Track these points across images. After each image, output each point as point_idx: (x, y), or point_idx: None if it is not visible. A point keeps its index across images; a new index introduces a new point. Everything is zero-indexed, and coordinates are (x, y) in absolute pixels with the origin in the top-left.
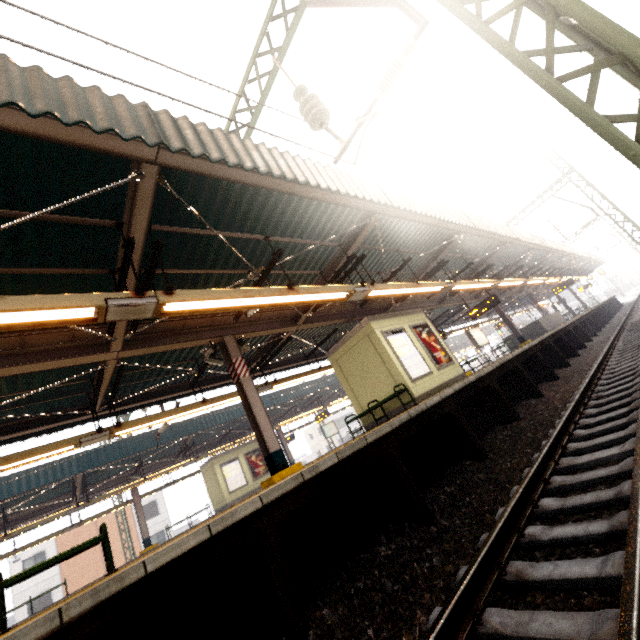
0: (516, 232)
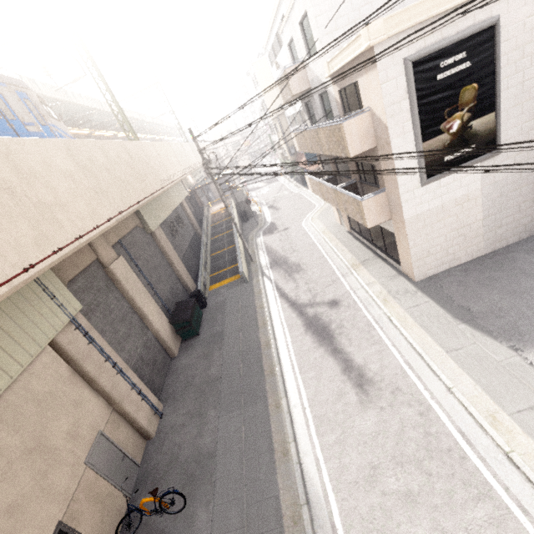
0: (126, 111)
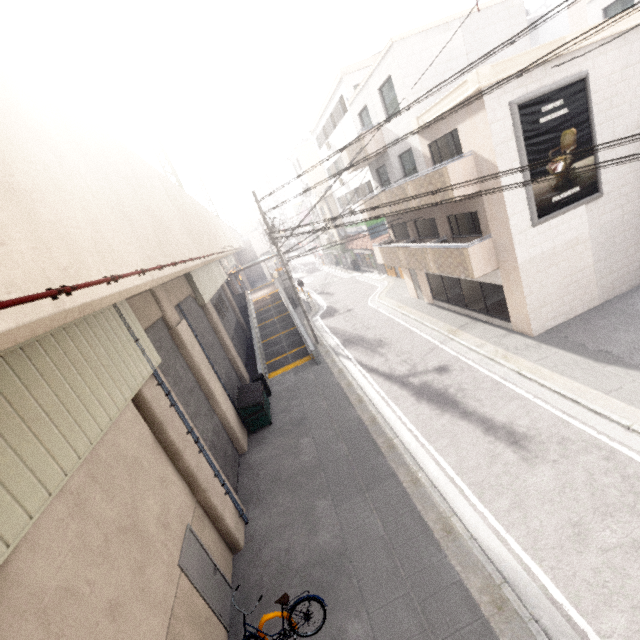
0: None
